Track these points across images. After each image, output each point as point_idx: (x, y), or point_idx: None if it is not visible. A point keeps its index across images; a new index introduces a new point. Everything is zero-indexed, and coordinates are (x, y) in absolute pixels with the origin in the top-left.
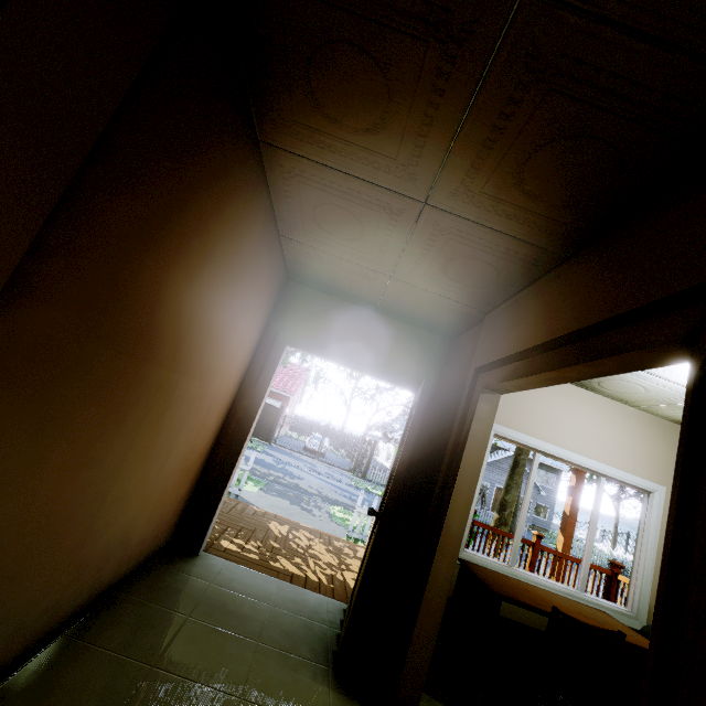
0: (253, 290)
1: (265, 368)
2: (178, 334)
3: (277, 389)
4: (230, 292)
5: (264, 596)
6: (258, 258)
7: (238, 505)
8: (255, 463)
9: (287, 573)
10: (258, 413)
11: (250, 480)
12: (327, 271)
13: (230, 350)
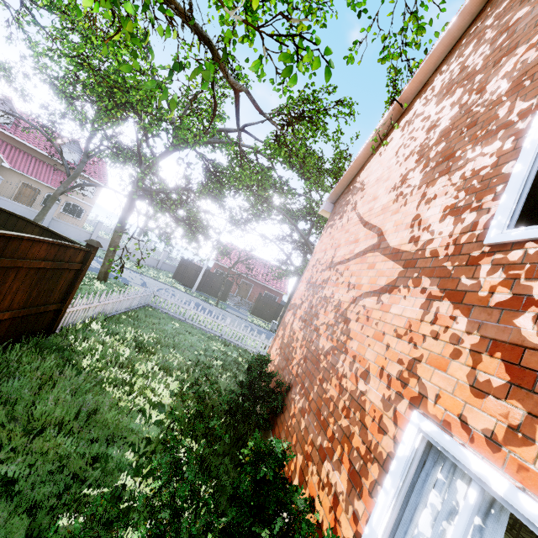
0: None
1: None
2: None
3: (277, 289)
4: None
5: None
6: None
7: None
8: None
9: None
10: None
11: None
12: None
13: None
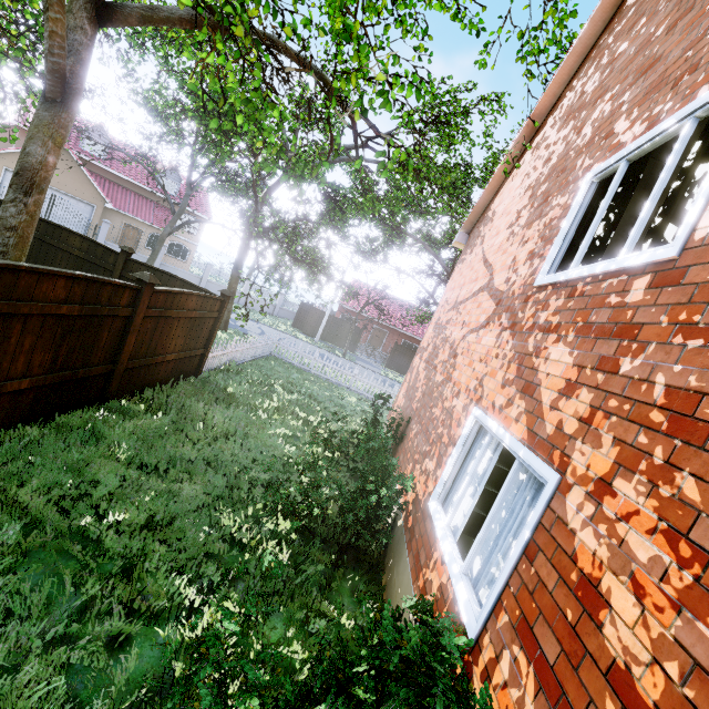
0: None
1: None
2: None
3: (418, 337)
4: None
5: None
6: None
7: None
8: None
9: None
10: None
11: None
12: None
13: None
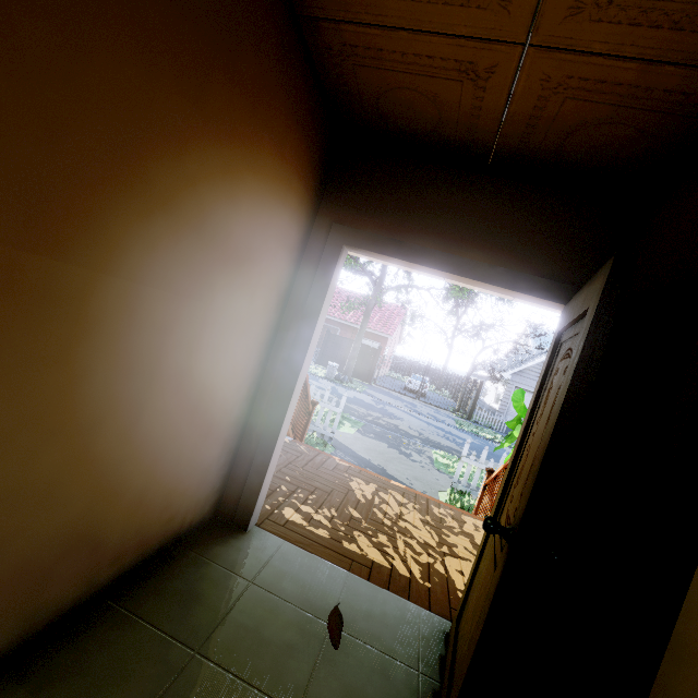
0: (257, 130)
1: (314, 284)
2: (5, 156)
3: (374, 331)
4: (182, 105)
5: (324, 606)
6: (250, 51)
7: (317, 457)
8: (354, 404)
9: (364, 561)
10: (310, 348)
11: (348, 421)
12: (394, 95)
13: (233, 243)
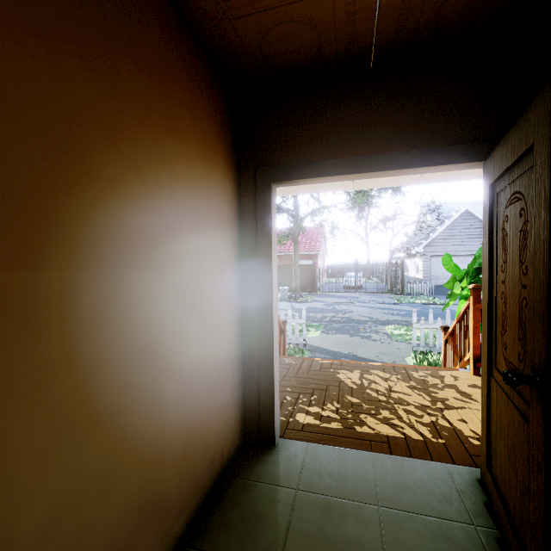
0: (170, 104)
1: (258, 224)
2: None
3: (305, 252)
4: (99, 94)
5: (366, 490)
6: (141, 32)
7: (303, 364)
8: (310, 312)
9: (380, 438)
10: (273, 278)
11: (311, 327)
12: (273, 34)
13: (184, 210)
